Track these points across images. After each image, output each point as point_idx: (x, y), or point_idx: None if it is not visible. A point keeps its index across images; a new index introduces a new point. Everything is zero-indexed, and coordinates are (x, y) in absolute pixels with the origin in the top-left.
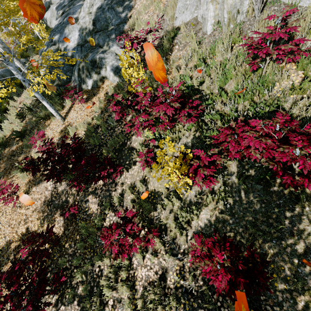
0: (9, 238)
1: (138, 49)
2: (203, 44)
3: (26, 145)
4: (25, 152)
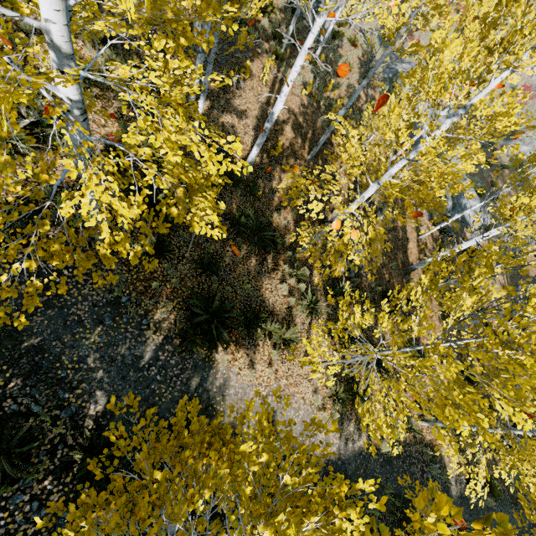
0: None
1: None
2: None
3: None
4: None
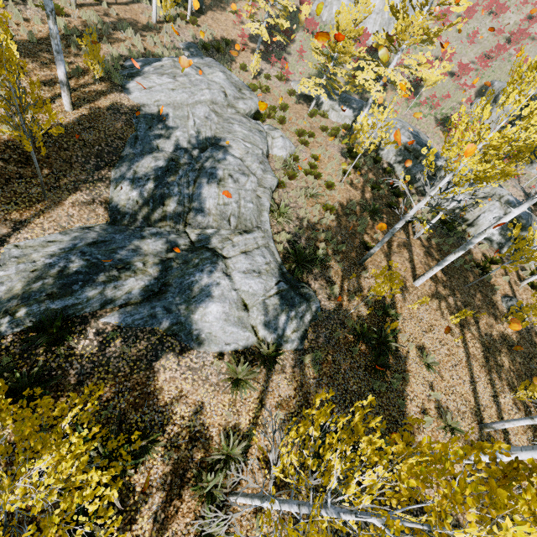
0: (235, 38)
1: (292, 4)
2: (321, 23)
3: (227, 1)
4: (224, 4)
